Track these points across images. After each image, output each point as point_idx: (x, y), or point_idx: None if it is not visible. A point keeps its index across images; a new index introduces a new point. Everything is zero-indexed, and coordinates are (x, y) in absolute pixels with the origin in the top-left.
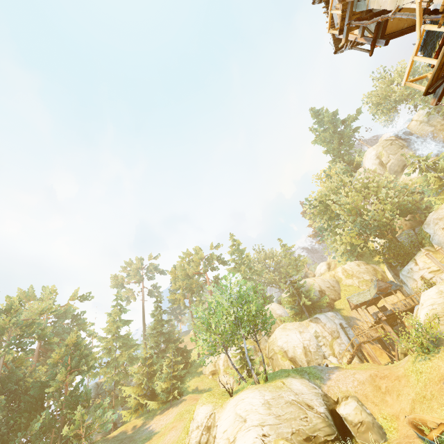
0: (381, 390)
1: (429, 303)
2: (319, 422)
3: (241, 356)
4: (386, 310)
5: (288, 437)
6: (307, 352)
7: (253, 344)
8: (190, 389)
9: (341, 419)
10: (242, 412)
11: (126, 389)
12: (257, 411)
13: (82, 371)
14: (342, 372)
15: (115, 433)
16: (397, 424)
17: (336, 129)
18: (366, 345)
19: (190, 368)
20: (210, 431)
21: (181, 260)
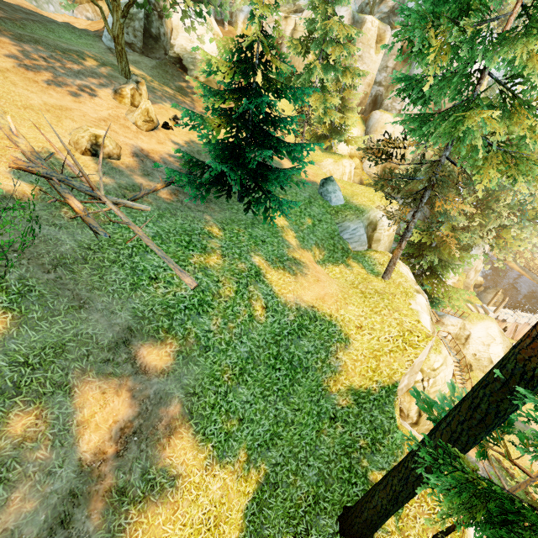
0: None
1: (499, 341)
2: None
3: None
4: None
5: None
6: None
7: None
8: None
9: None
10: None
11: None
12: None
13: None
14: None
15: None
16: None
17: None
18: None
19: None
20: None
21: None
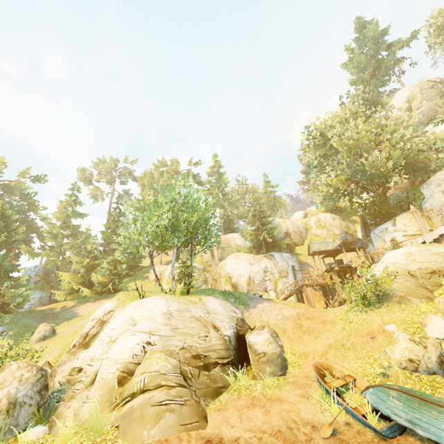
0: (301, 329)
1: (390, 261)
2: (218, 344)
3: (182, 270)
4: (342, 264)
5: (175, 351)
6: (251, 283)
7: (204, 265)
8: (130, 288)
9: (246, 345)
10: (136, 316)
11: (63, 274)
12: (154, 318)
13: (3, 243)
14: (271, 304)
15: (44, 308)
16: (304, 362)
17: (377, 54)
18: (308, 289)
19: (138, 272)
20: (103, 326)
21: (154, 168)
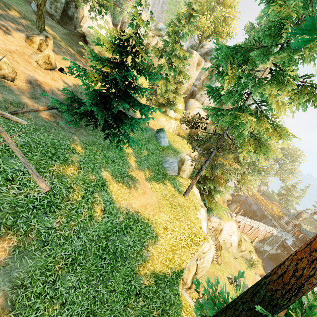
0: None
1: (236, 233)
2: None
3: None
4: None
5: None
6: None
7: None
8: None
9: None
10: None
11: None
12: None
13: None
14: None
15: None
16: None
17: None
18: None
19: None
20: None
21: None
